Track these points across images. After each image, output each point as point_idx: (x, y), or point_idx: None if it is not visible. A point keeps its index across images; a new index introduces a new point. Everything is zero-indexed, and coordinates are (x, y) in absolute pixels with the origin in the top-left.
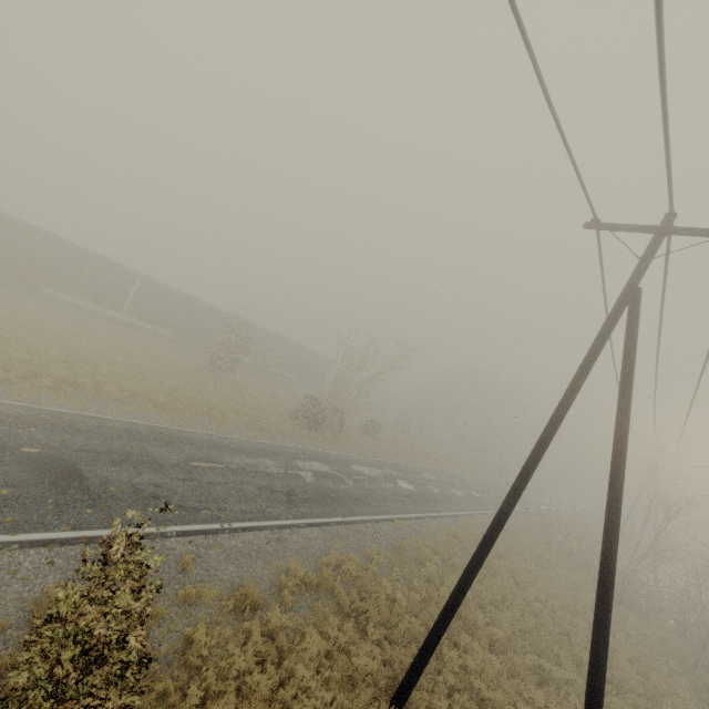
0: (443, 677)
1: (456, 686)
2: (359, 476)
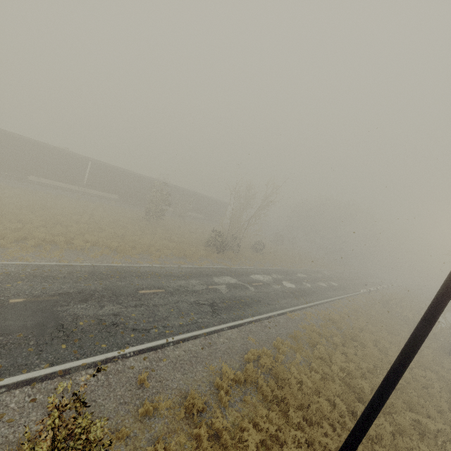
0: None
1: None
2: (257, 283)
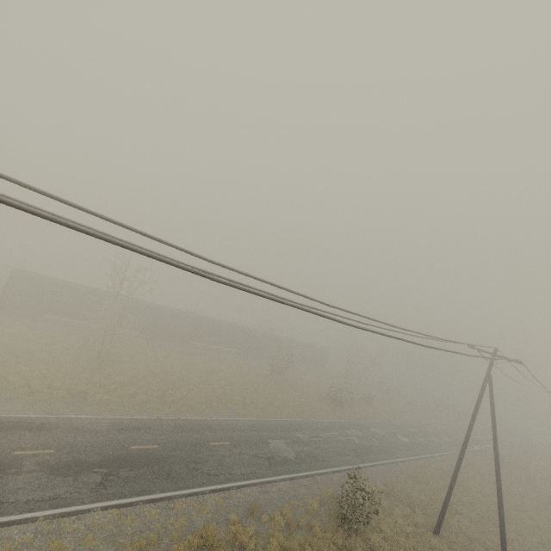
0: (451, 529)
1: (458, 532)
2: (377, 436)
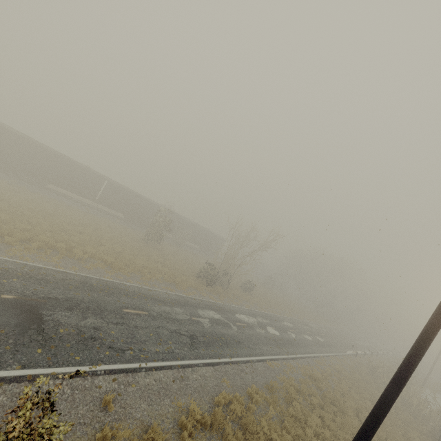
0: None
1: None
2: (241, 323)
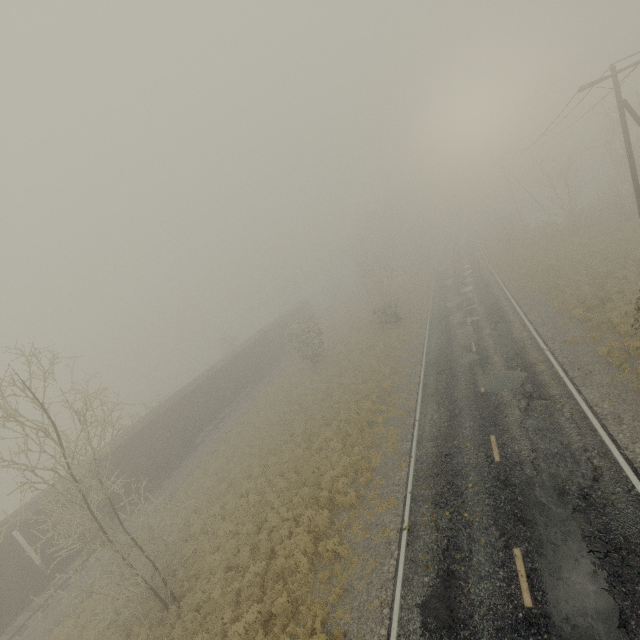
0: None
1: None
2: (463, 304)
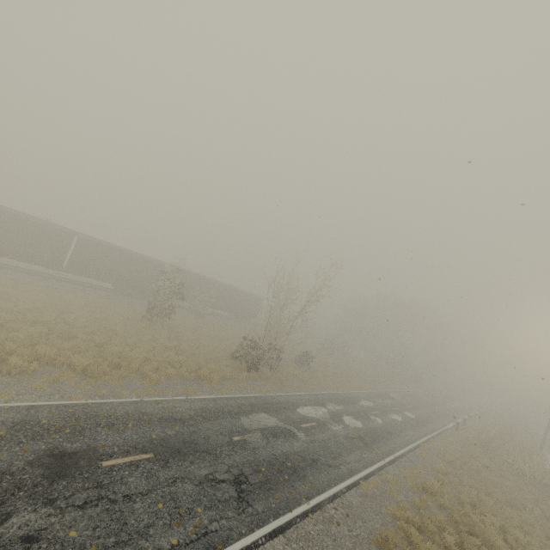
0: None
1: None
2: (308, 423)
